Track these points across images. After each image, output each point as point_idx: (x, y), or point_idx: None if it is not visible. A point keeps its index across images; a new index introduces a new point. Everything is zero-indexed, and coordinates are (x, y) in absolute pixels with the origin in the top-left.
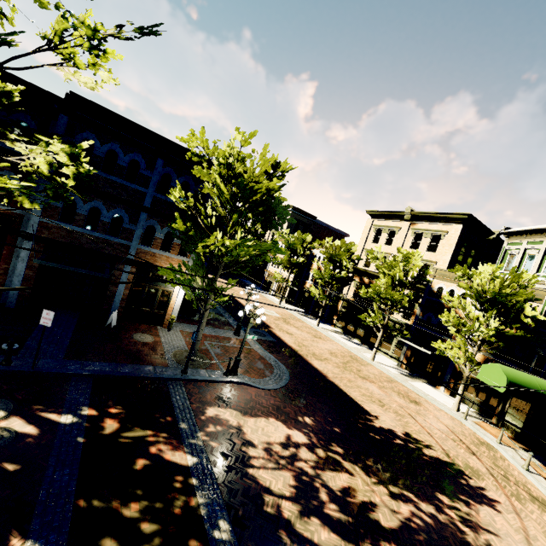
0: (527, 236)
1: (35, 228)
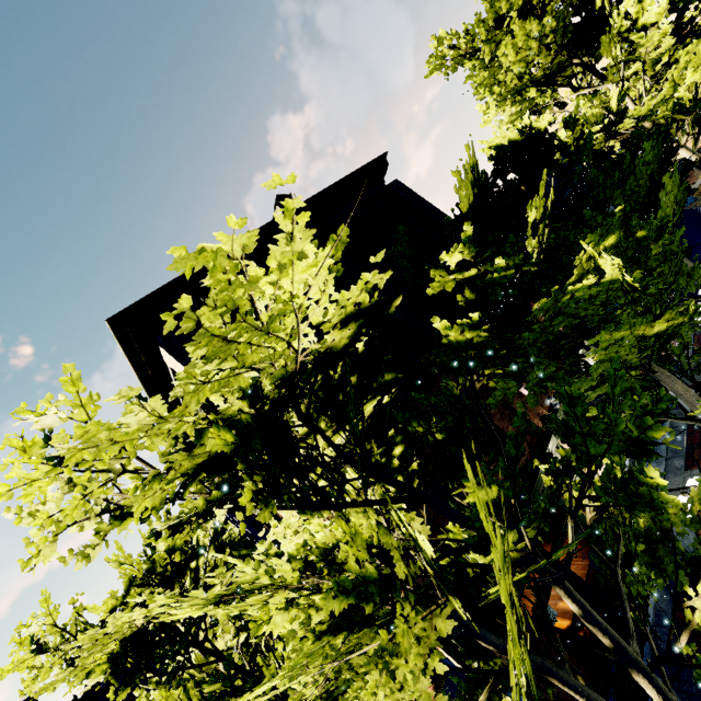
0: None
1: None
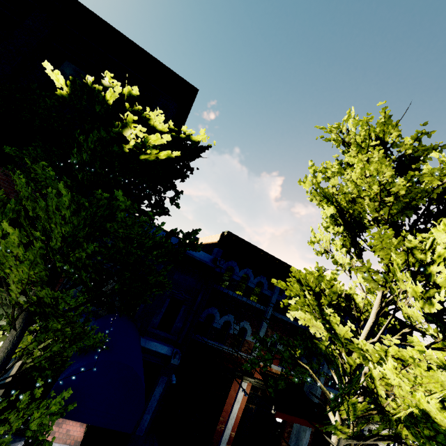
0: None
1: (319, 396)
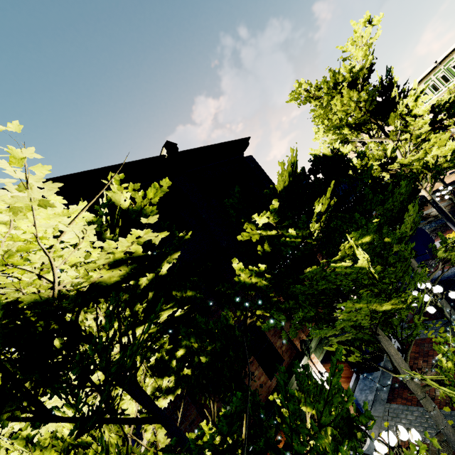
0: (421, 83)
1: None
